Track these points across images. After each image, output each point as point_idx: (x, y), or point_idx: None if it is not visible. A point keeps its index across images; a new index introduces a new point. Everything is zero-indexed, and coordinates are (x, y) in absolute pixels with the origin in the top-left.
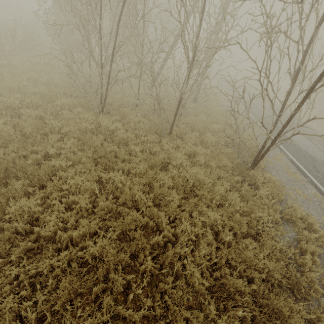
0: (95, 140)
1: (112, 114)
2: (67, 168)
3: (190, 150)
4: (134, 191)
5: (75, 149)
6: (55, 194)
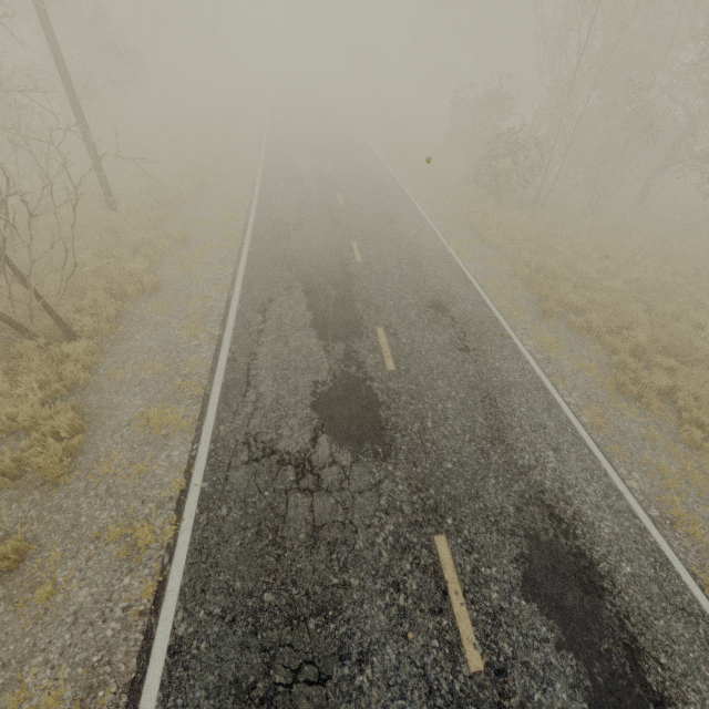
0: None
1: None
2: None
3: None
4: None
5: None
6: None
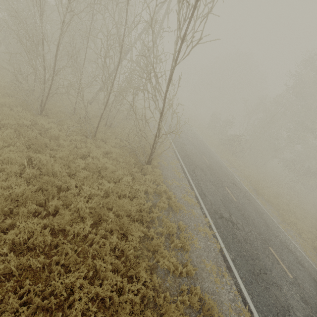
0: (30, 133)
1: (49, 116)
2: (3, 148)
3: (109, 150)
4: (55, 166)
5: (11, 136)
6: None
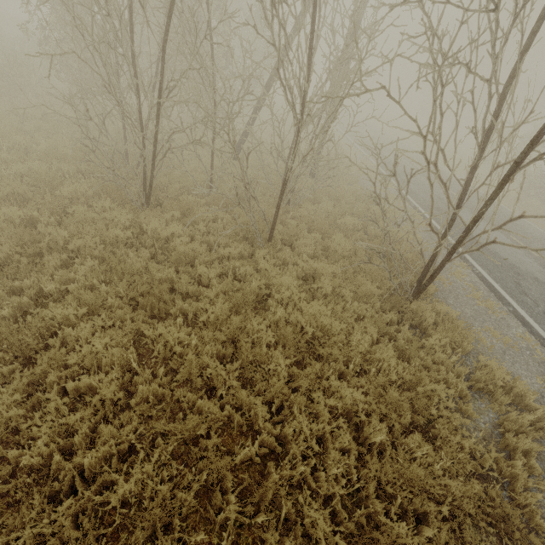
0: (133, 261)
1: (165, 207)
2: (78, 319)
3: (307, 268)
4: (204, 358)
5: (94, 281)
6: (53, 376)
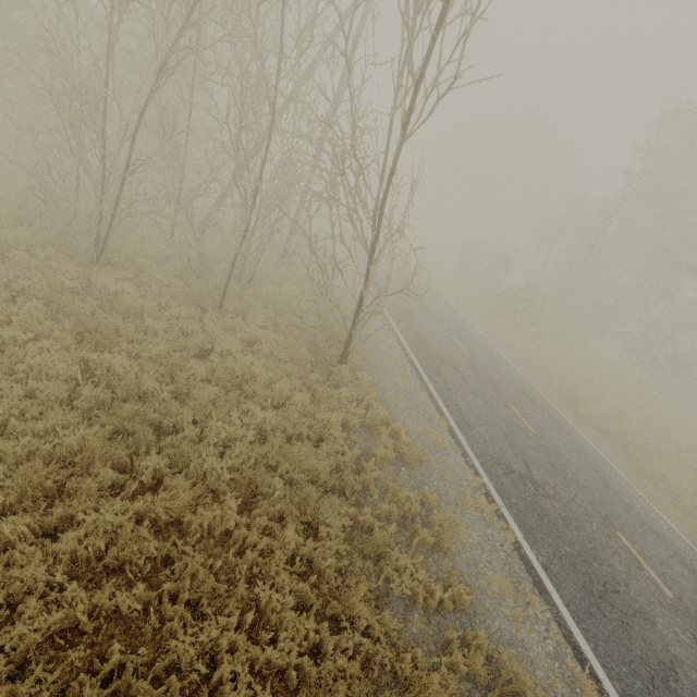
0: (80, 307)
1: (117, 266)
2: (25, 343)
3: (253, 335)
4: (143, 378)
5: (40, 316)
6: (2, 378)
